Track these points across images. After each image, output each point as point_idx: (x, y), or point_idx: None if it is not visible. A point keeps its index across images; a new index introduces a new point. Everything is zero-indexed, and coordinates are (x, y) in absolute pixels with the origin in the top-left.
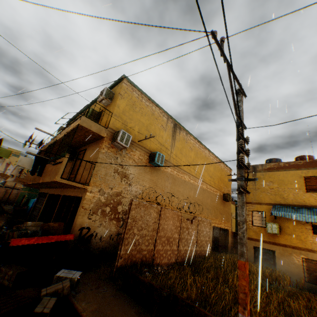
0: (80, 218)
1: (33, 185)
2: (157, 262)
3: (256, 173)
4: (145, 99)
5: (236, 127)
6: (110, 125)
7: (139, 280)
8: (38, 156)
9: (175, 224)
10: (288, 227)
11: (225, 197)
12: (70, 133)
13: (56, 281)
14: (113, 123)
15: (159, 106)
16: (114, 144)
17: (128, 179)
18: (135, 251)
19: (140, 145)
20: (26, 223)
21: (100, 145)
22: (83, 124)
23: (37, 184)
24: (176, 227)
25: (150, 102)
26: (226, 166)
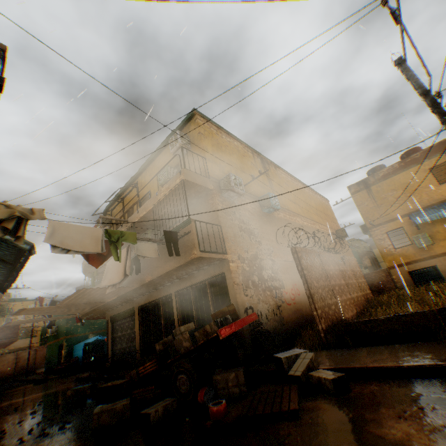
0: (239, 297)
1: (103, 308)
2: (346, 316)
3: (370, 187)
4: (224, 135)
5: (421, 97)
6: (210, 174)
7: (376, 321)
8: (166, 231)
9: (335, 268)
10: (437, 232)
11: (339, 234)
12: (161, 203)
13: (287, 364)
14: (212, 171)
15: (240, 140)
16: (225, 196)
17: (254, 236)
18: (326, 308)
19: (245, 192)
20: (177, 329)
21: (210, 202)
22: (188, 178)
23: (129, 292)
24: (338, 272)
25: (230, 137)
26: (322, 198)
